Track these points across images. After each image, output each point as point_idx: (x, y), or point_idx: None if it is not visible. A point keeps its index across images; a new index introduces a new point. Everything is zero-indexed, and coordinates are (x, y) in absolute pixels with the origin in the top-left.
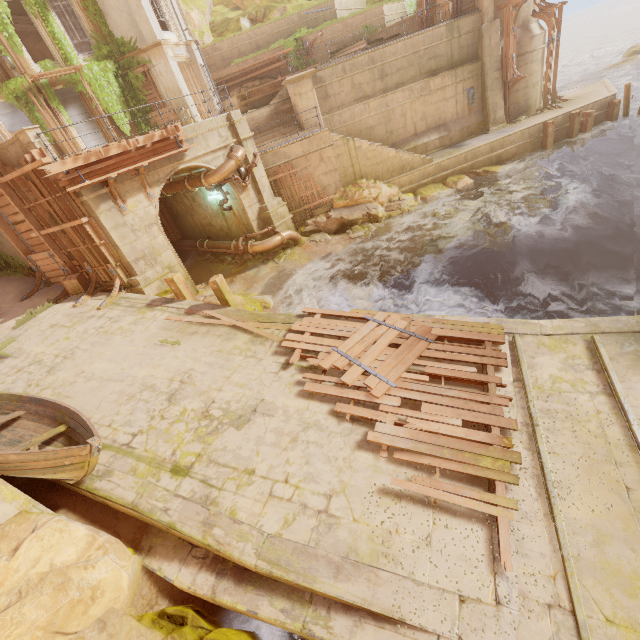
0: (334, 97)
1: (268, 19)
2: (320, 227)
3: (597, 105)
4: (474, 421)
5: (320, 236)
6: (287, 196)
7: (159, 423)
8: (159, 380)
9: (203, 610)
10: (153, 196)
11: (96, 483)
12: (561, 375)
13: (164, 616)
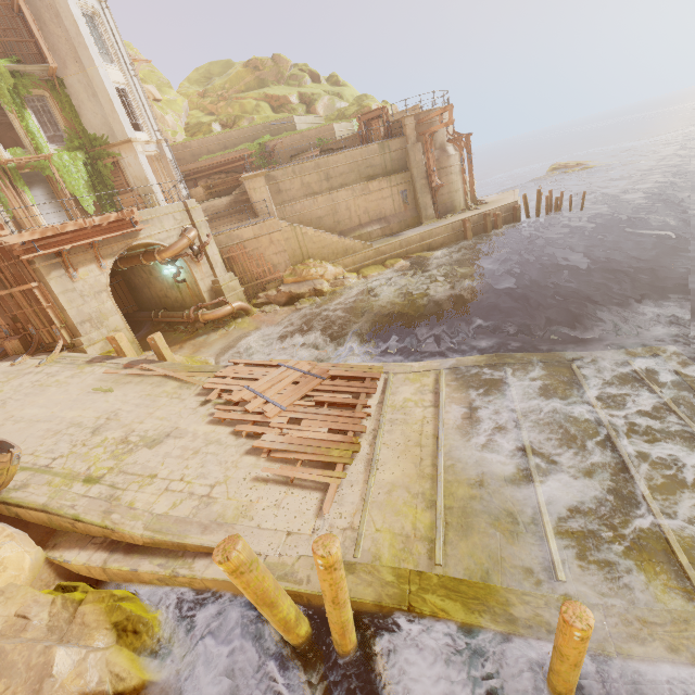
0: (286, 192)
1: (237, 125)
2: (271, 299)
3: (504, 208)
4: (337, 428)
5: (270, 307)
6: (240, 272)
7: (80, 449)
8: (87, 419)
9: (96, 586)
10: (105, 267)
11: (12, 494)
12: (411, 397)
13: (59, 588)
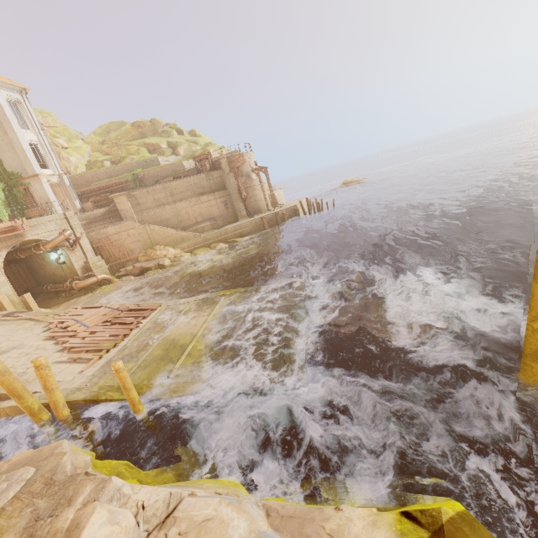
0: (143, 204)
1: (122, 162)
2: (128, 272)
3: (288, 210)
4: (114, 334)
5: (127, 277)
6: (107, 255)
7: None
8: None
9: None
10: (1, 255)
11: None
12: (168, 316)
13: None
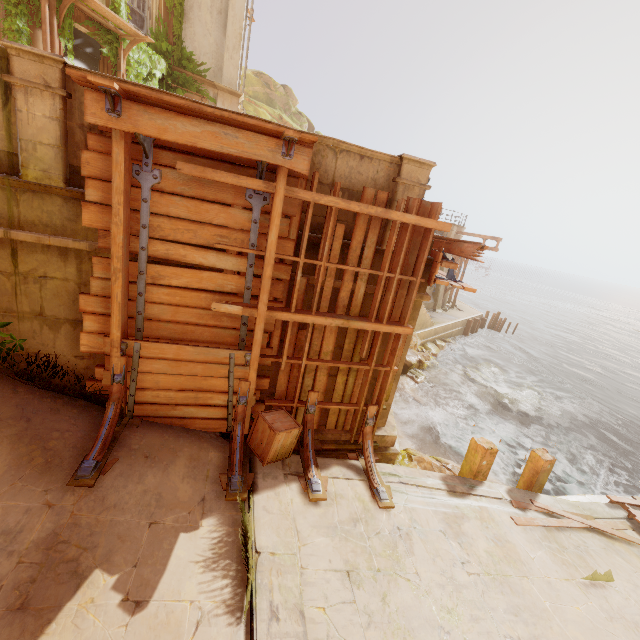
0: None
1: None
2: None
3: (479, 317)
4: None
5: None
6: None
7: None
8: None
9: None
10: None
11: None
12: None
13: None
